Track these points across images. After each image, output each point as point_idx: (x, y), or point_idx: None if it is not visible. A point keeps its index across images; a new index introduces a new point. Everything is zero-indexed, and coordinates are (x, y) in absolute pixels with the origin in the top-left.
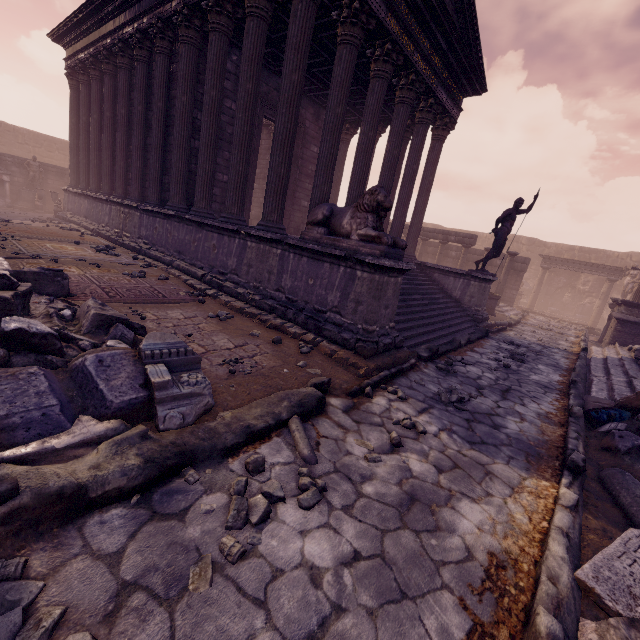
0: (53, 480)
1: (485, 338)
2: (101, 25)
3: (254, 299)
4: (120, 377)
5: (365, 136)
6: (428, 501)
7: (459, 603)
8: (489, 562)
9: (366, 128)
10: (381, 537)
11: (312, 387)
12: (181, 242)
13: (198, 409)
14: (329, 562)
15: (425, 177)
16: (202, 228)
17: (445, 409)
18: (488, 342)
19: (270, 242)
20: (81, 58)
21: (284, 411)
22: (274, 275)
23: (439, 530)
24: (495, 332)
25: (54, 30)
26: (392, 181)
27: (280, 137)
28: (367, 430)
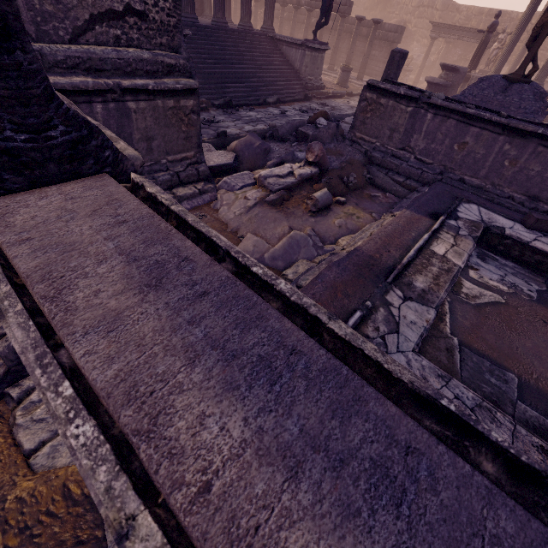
0: None
1: (304, 101)
2: None
3: None
4: None
5: None
6: None
7: None
8: None
9: None
10: None
11: None
12: None
13: None
14: None
15: None
16: None
17: None
18: (302, 103)
19: None
20: None
21: None
22: None
23: None
24: (323, 98)
25: None
26: None
27: None
28: None
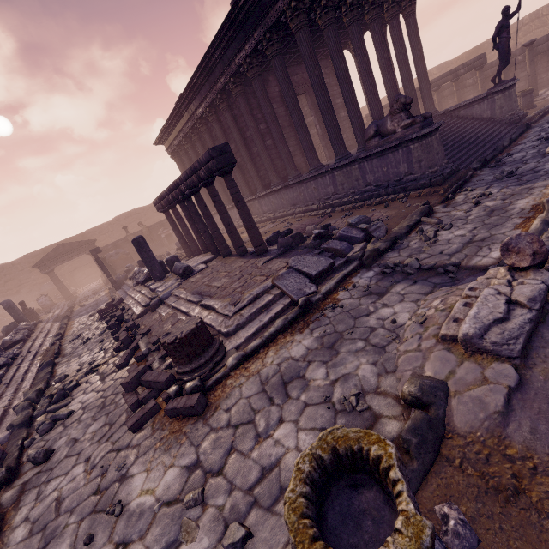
0: (369, 249)
1: (527, 130)
2: (181, 119)
3: (356, 199)
4: (354, 232)
5: (362, 64)
6: (500, 208)
7: (519, 218)
8: (532, 207)
9: (360, 59)
10: (482, 222)
11: (422, 206)
12: (292, 199)
13: (384, 231)
14: (465, 233)
15: (414, 50)
16: (301, 184)
17: (501, 181)
18: (531, 132)
19: (348, 165)
20: (176, 143)
21: (416, 218)
22: (360, 180)
23: (507, 211)
24: (537, 120)
25: (156, 139)
26: (393, 75)
27: (324, 108)
28: (459, 207)
